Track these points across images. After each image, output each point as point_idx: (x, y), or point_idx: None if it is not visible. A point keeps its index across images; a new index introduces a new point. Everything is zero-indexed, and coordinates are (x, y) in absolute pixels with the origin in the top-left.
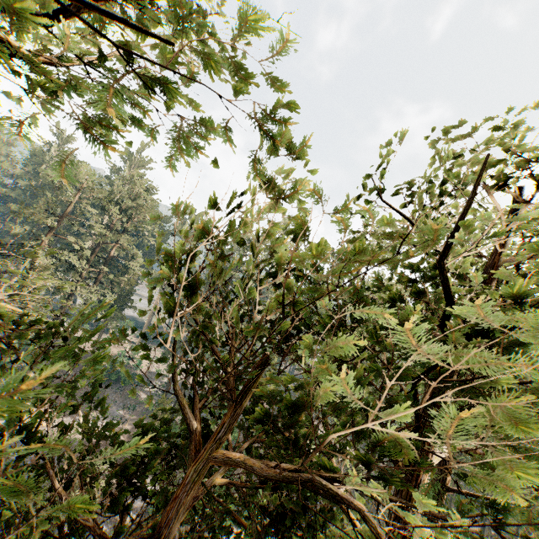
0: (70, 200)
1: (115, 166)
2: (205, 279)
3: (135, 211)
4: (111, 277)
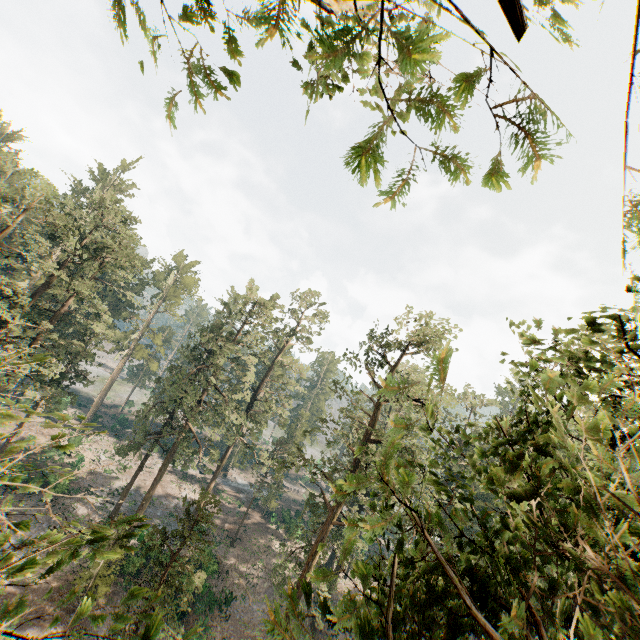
0: (10, 224)
1: (81, 184)
2: (194, 350)
3: (107, 251)
4: (57, 338)
